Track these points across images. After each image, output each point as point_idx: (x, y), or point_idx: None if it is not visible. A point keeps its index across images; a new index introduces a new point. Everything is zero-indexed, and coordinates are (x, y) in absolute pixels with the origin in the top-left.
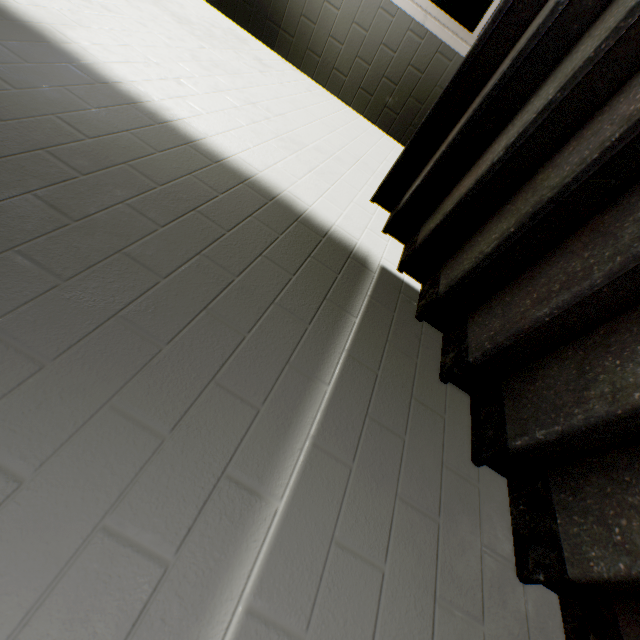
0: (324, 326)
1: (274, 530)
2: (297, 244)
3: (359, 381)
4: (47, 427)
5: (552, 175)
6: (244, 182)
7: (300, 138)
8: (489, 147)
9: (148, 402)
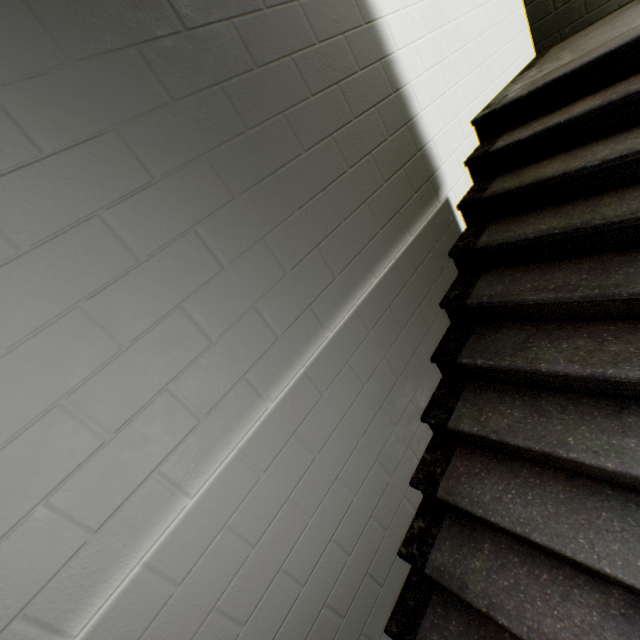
0: (389, 235)
1: (324, 345)
2: (398, 152)
3: (394, 284)
4: (235, 241)
5: (612, 206)
6: (381, 60)
7: (447, 8)
8: (596, 143)
9: (282, 247)
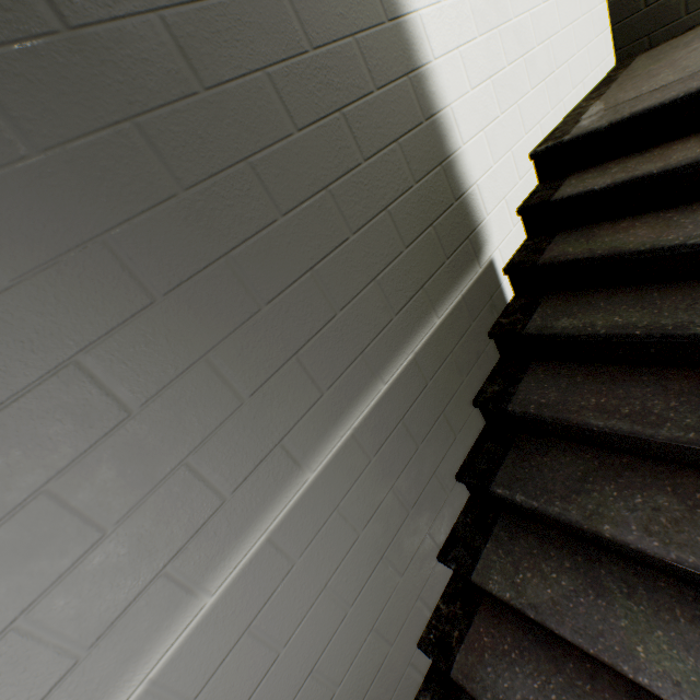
0: (407, 321)
1: (301, 493)
2: (427, 203)
3: (410, 387)
4: (153, 367)
5: None
6: (410, 74)
7: None
8: (699, 205)
9: (238, 364)
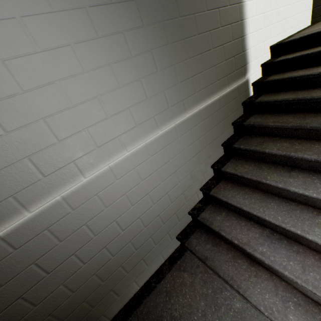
0: (220, 84)
1: (184, 118)
2: (234, 49)
3: (216, 106)
4: (164, 62)
5: (317, 93)
6: (239, 3)
7: None
8: (320, 66)
9: (179, 72)
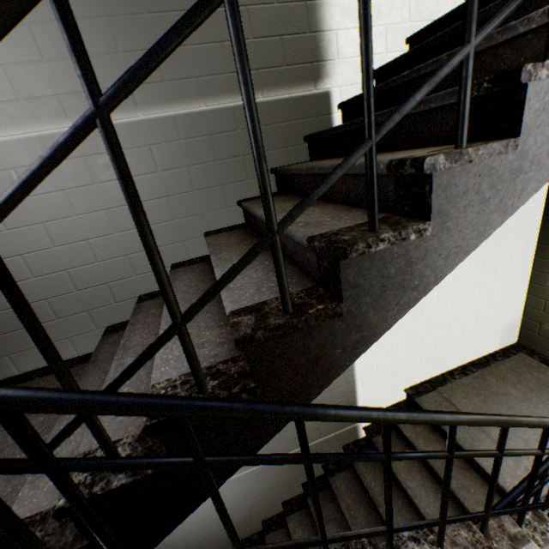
0: (237, 82)
1: (133, 120)
2: (282, 20)
3: (224, 122)
4: (84, 6)
5: None
6: None
7: None
8: None
9: (123, 32)
